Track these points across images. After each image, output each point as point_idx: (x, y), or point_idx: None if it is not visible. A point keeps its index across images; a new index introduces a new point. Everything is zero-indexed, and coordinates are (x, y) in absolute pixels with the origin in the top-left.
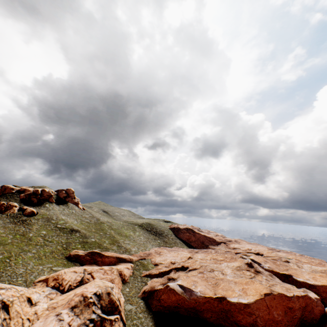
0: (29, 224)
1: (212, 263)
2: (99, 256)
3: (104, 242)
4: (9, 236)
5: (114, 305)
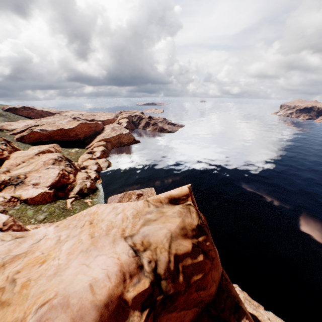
0: None
1: None
2: None
3: None
4: None
5: (8, 141)
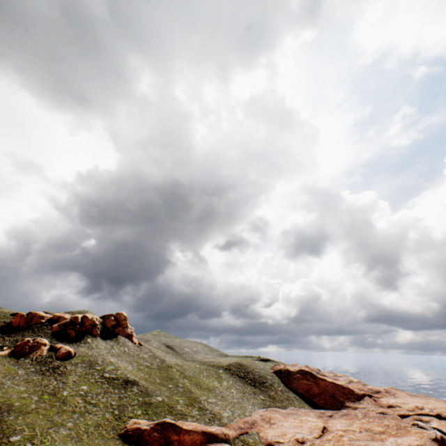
0: (63, 373)
1: (367, 440)
2: (175, 430)
3: (178, 402)
4: (33, 398)
5: None
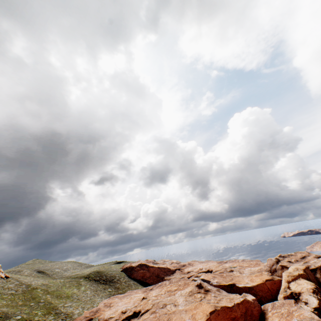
0: None
1: (166, 297)
2: None
3: (36, 315)
4: None
5: None
